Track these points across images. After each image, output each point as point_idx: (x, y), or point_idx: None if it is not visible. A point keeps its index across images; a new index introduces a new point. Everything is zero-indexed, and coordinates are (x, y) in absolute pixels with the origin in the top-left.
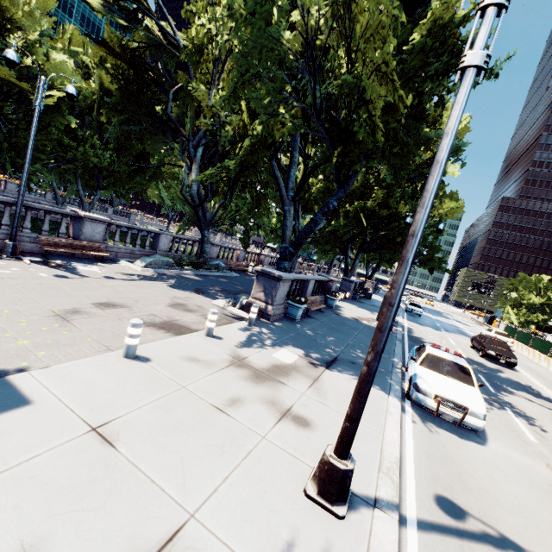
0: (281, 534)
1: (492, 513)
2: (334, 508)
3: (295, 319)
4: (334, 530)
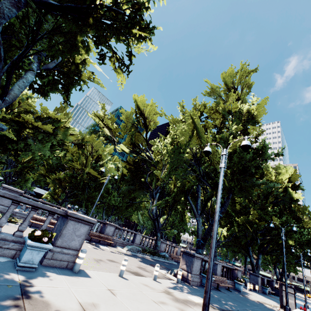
0: None
1: None
2: None
3: None
4: None
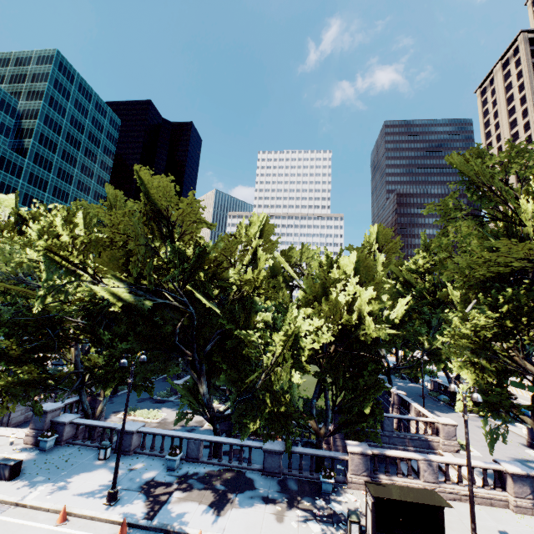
0: None
1: None
2: None
3: None
4: None
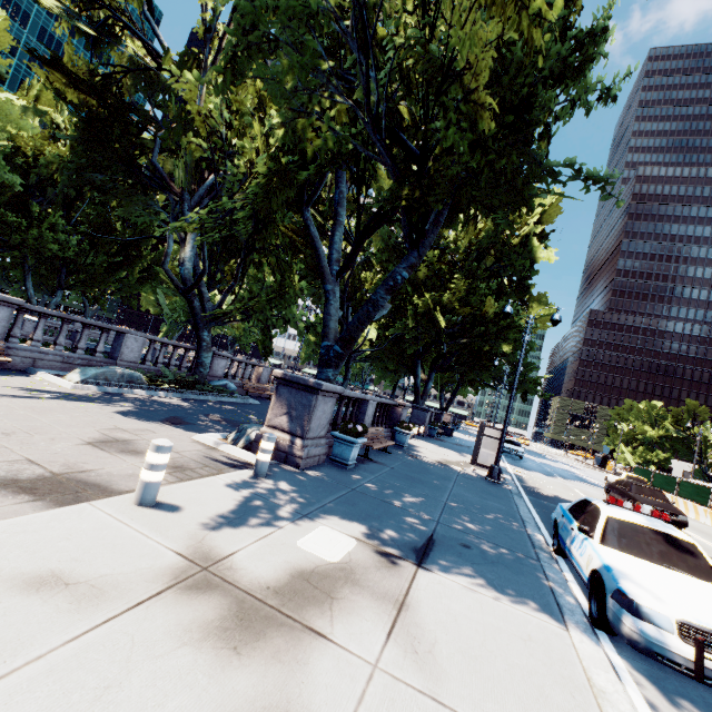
0: None
1: None
2: None
3: (346, 464)
4: None
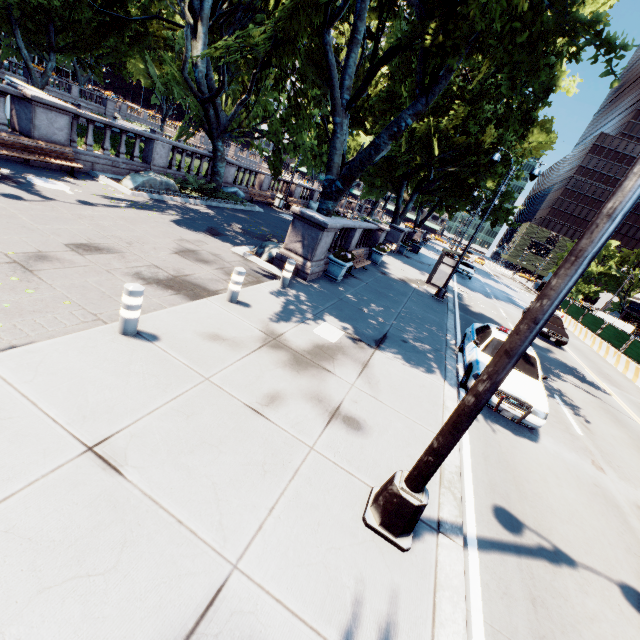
0: (342, 579)
1: (546, 523)
2: (398, 540)
3: (336, 280)
4: (398, 567)
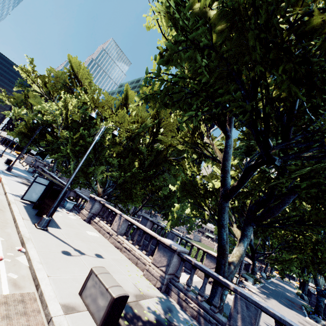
0: None
1: None
2: None
3: None
4: None
